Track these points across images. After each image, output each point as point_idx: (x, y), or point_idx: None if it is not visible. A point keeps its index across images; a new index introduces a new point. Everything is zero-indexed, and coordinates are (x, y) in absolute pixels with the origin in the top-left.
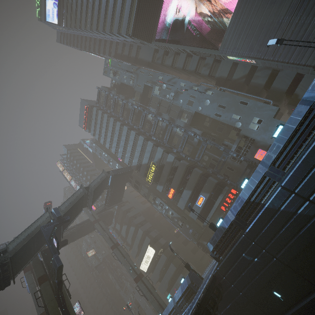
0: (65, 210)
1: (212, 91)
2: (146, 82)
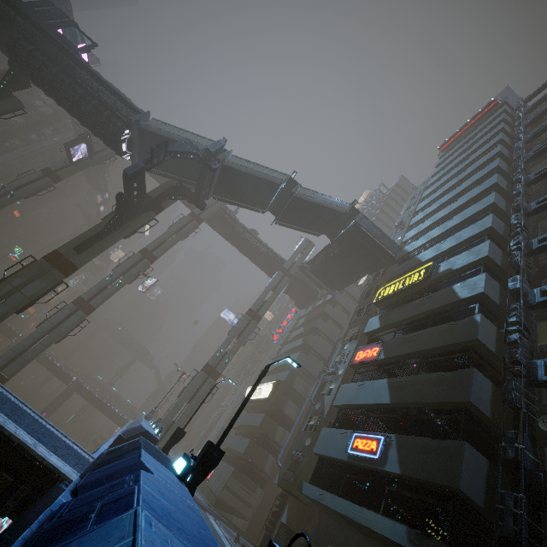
0: (234, 165)
1: None
2: None
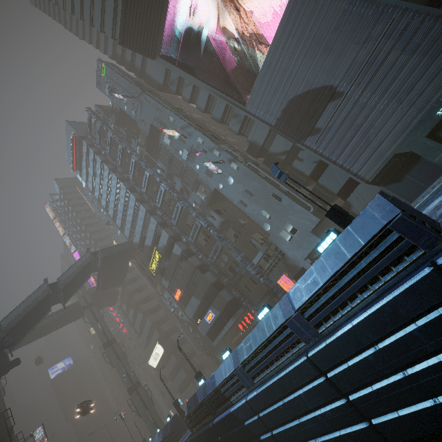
0: (12, 324)
1: (238, 166)
2: (153, 120)
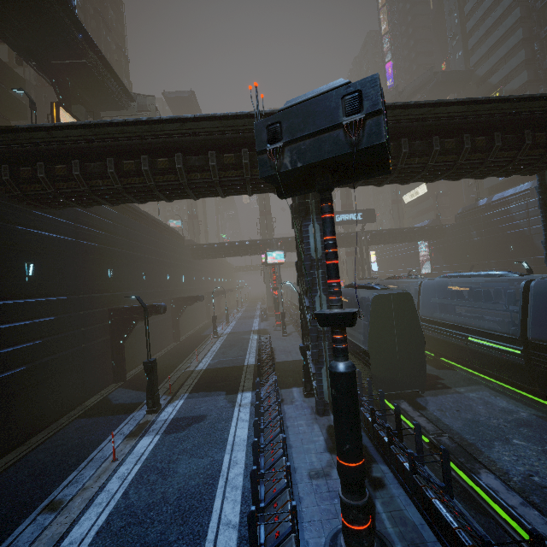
0: None
1: None
2: None
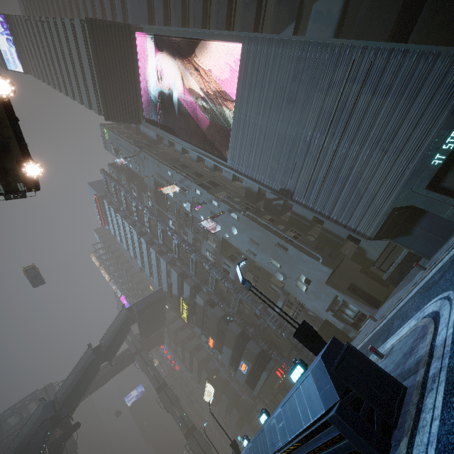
0: (66, 394)
1: (238, 216)
2: (155, 175)
